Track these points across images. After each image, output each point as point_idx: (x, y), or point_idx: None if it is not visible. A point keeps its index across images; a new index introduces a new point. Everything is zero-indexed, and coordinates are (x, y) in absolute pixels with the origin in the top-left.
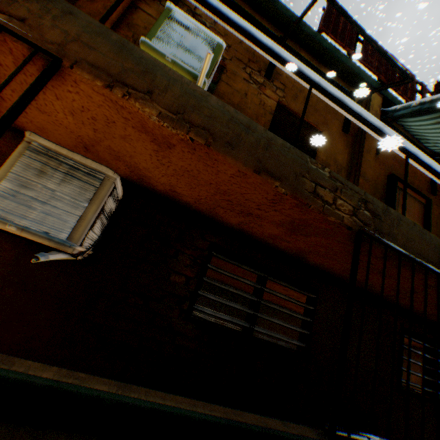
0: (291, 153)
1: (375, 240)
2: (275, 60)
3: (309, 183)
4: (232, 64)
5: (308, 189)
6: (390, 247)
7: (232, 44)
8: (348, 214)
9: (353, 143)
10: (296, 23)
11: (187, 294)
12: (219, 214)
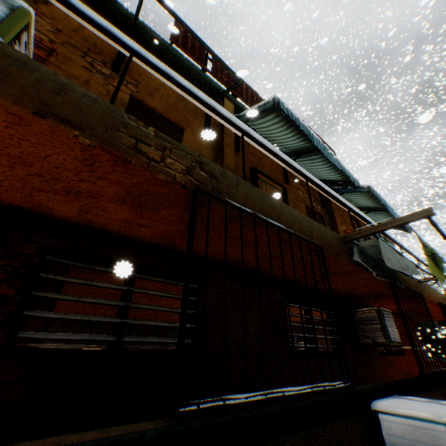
0: (100, 105)
1: (214, 198)
2: (80, 18)
3: (128, 139)
4: (66, 49)
5: (126, 144)
6: (230, 204)
7: (63, 29)
8: (182, 173)
9: (216, 141)
10: (134, 20)
11: (3, 321)
12: (47, 204)
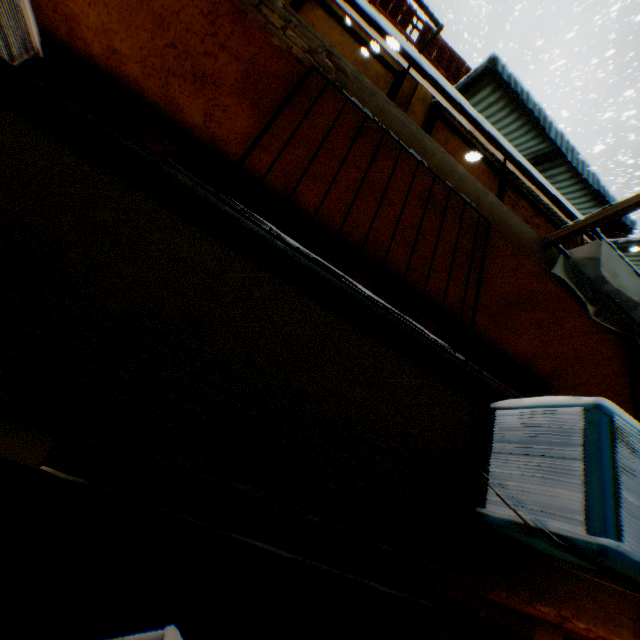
0: None
1: (333, 87)
2: None
3: None
4: None
5: (248, 2)
6: (353, 103)
7: None
8: (302, 51)
9: None
10: None
11: None
12: (178, 102)
